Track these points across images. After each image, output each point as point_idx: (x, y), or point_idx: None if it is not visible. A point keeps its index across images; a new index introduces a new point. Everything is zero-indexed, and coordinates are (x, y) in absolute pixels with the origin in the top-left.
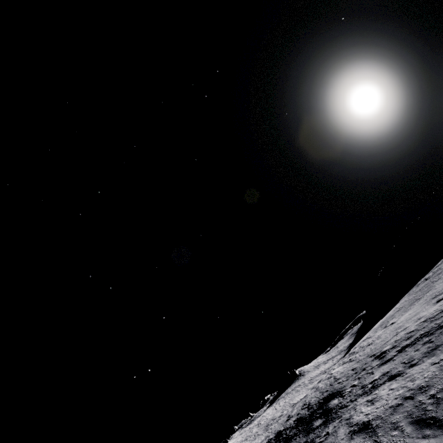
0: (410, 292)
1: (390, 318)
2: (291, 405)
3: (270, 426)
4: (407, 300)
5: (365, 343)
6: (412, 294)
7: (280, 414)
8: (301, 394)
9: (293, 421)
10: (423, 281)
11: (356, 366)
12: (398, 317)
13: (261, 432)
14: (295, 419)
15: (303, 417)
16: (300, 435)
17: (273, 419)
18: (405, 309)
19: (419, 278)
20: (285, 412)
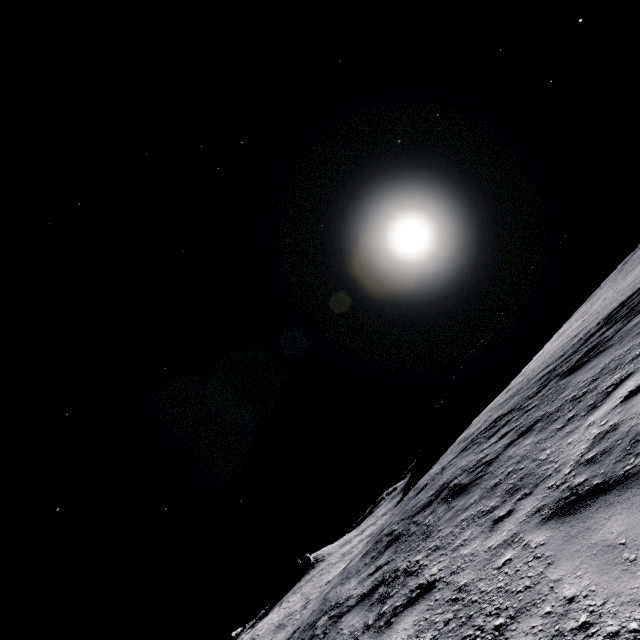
0: (575, 314)
1: (579, 317)
2: (322, 585)
3: (289, 621)
4: (596, 297)
5: (554, 345)
6: (599, 293)
7: (304, 603)
8: (337, 569)
9: (520, 394)
10: (596, 293)
11: (621, 295)
12: (612, 290)
13: (271, 636)
14: (519, 394)
15: (563, 360)
16: (633, 317)
17: (288, 615)
18: (620, 281)
19: (512, 379)
20: (315, 595)
